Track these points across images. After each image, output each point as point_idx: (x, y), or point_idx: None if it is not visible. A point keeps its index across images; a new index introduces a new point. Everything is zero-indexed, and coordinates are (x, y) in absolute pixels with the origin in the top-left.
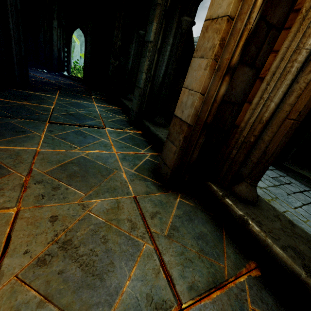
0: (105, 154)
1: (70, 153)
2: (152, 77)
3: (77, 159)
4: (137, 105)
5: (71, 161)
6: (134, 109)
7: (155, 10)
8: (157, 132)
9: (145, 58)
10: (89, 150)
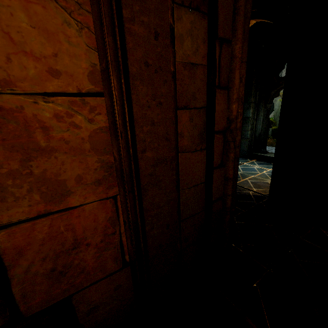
0: (269, 171)
1: (262, 174)
2: (254, 131)
3: (268, 175)
4: (248, 147)
5: (269, 176)
6: (245, 149)
7: (250, 104)
8: (272, 156)
9: (247, 124)
10: (262, 172)
